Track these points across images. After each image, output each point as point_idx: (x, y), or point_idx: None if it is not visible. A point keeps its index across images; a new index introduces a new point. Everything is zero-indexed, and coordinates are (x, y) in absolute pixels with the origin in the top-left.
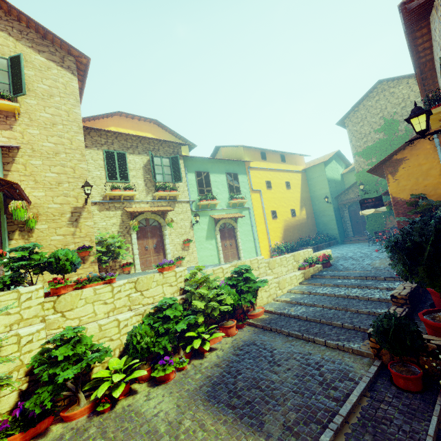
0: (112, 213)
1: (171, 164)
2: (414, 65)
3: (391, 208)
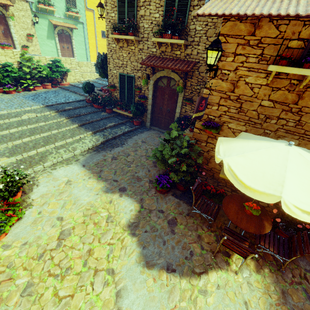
0: None
1: None
2: None
3: None
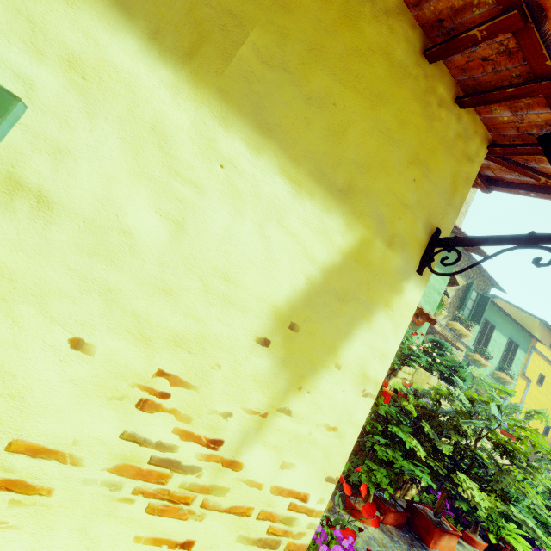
0: None
1: (476, 300)
2: None
3: None
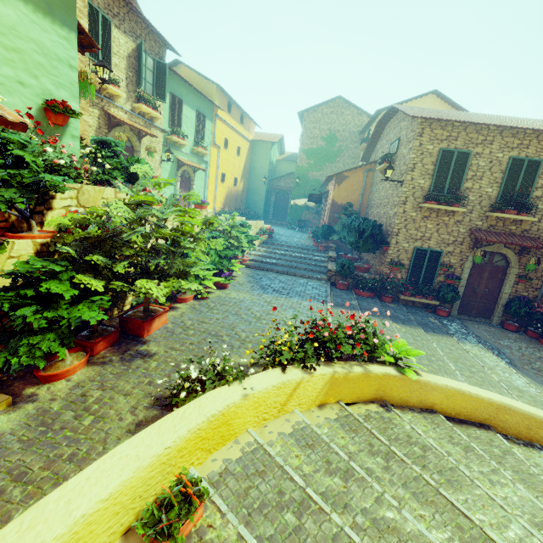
0: (89, 109)
1: (155, 70)
2: (379, 121)
3: (320, 206)
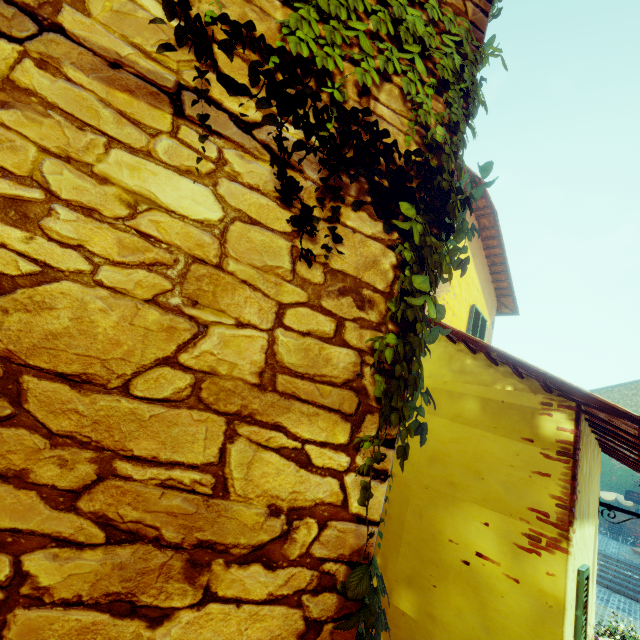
0: None
1: None
2: None
3: None
